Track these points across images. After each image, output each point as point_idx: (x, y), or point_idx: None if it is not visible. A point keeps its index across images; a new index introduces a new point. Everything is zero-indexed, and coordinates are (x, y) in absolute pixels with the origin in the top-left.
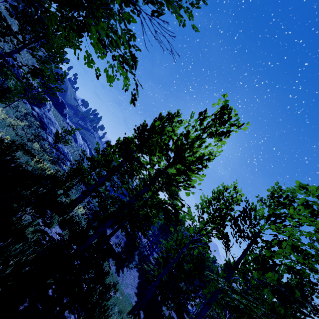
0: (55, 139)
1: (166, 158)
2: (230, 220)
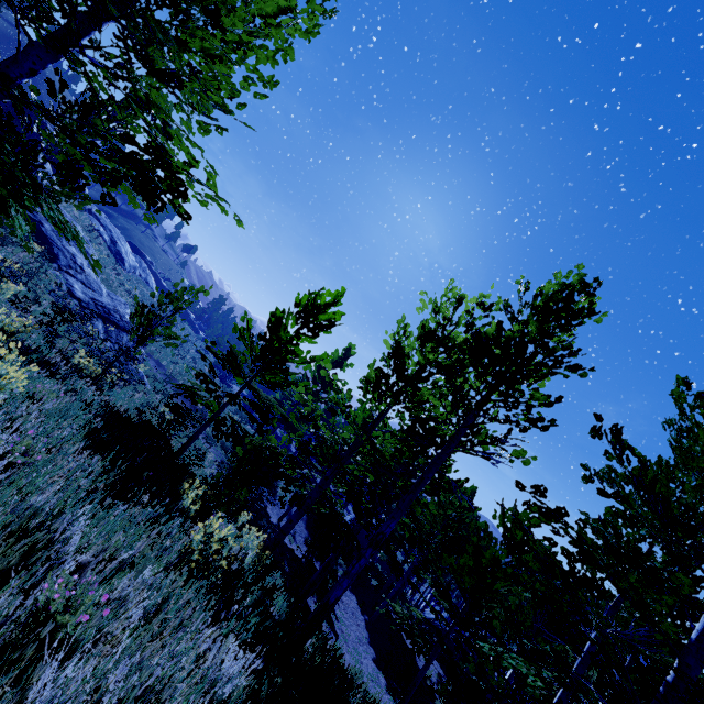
0: (132, 328)
1: None
2: None
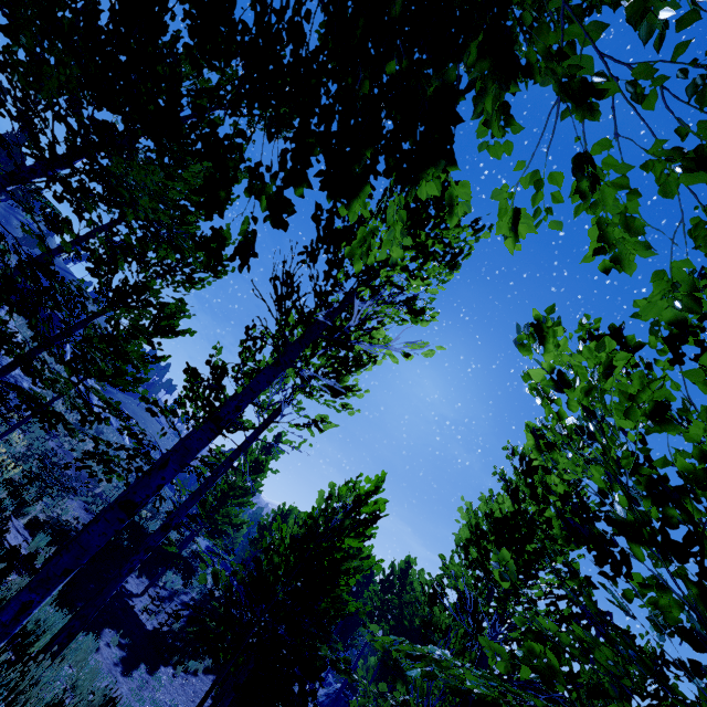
0: None
1: (63, 44)
2: (300, 253)
